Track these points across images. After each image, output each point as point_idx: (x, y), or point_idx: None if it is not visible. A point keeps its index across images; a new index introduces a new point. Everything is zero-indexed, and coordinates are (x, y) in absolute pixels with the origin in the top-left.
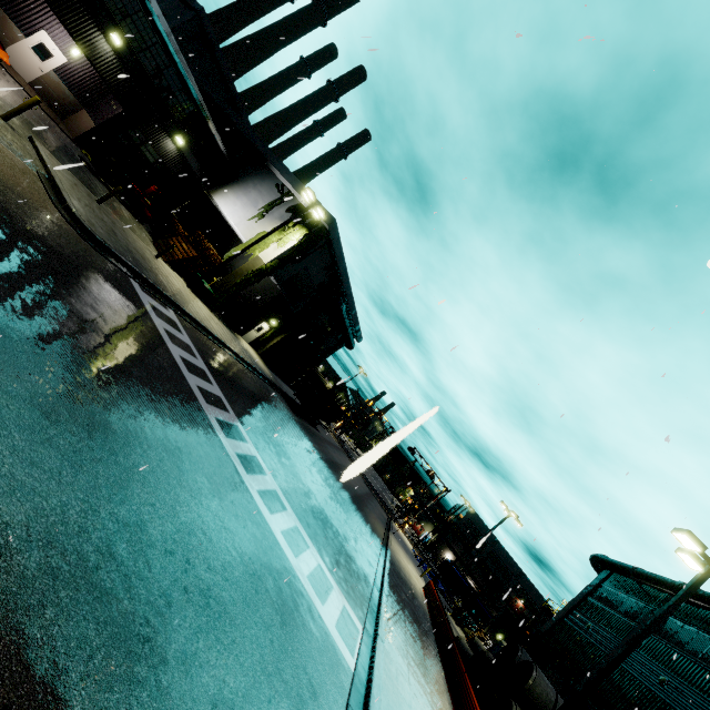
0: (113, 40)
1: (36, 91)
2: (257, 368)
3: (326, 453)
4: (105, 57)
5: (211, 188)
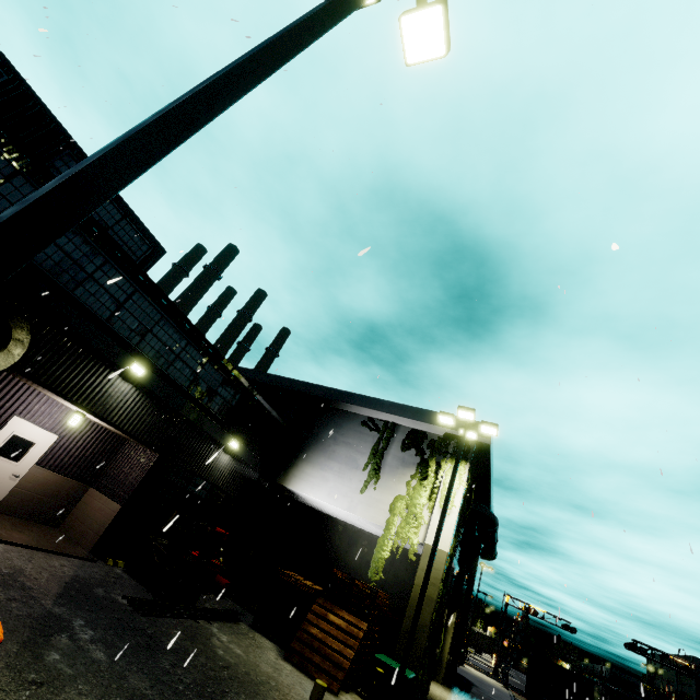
0: (132, 372)
1: (7, 513)
2: None
3: None
4: (124, 400)
5: (276, 475)
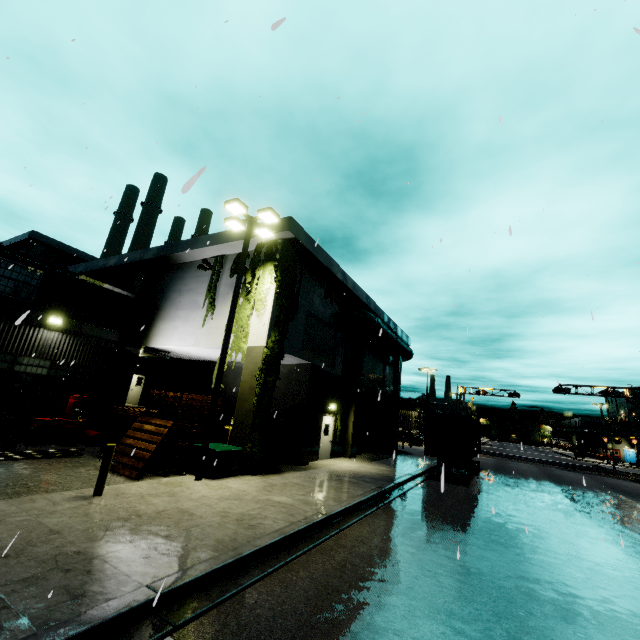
0: None
1: None
2: (384, 484)
3: (545, 492)
4: None
5: (141, 340)
